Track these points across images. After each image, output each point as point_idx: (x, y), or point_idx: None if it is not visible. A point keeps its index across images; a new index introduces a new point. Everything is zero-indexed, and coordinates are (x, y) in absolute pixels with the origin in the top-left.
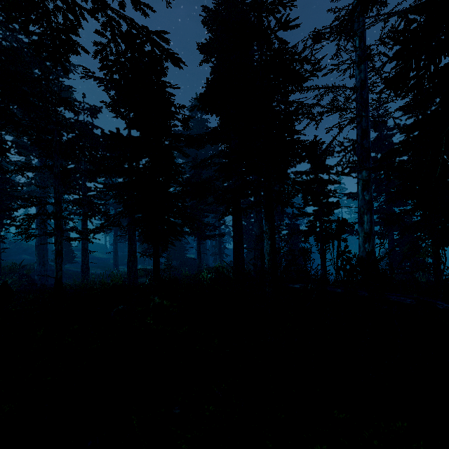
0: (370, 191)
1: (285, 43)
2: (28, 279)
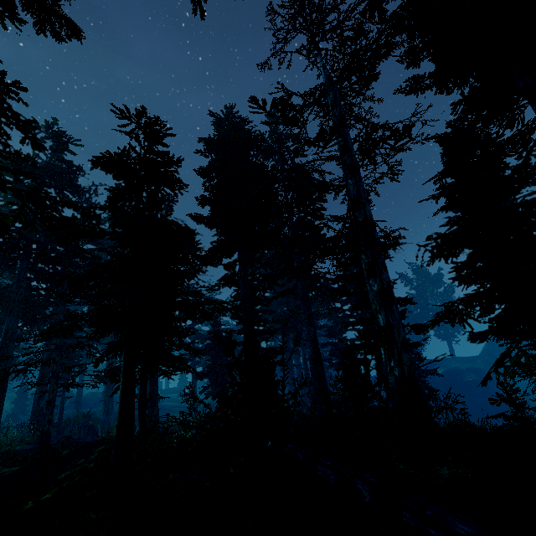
0: (378, 278)
1: (166, 153)
2: (91, 431)
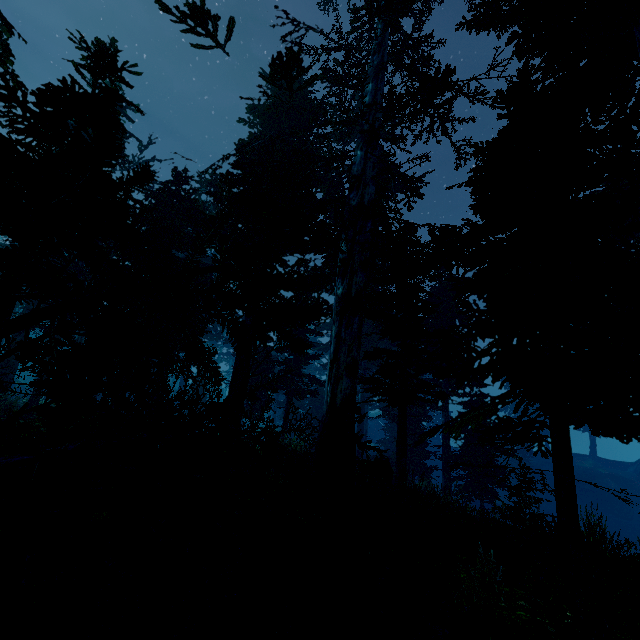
0: (347, 279)
1: (114, 91)
2: None
